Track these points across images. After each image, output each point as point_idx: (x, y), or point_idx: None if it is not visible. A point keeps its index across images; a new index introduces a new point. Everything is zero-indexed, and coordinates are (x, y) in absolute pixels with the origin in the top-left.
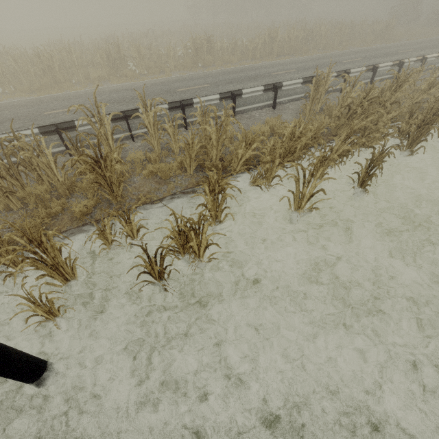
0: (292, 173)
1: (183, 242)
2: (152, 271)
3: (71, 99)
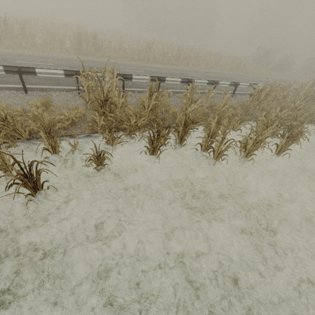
0: None
1: None
2: None
3: None
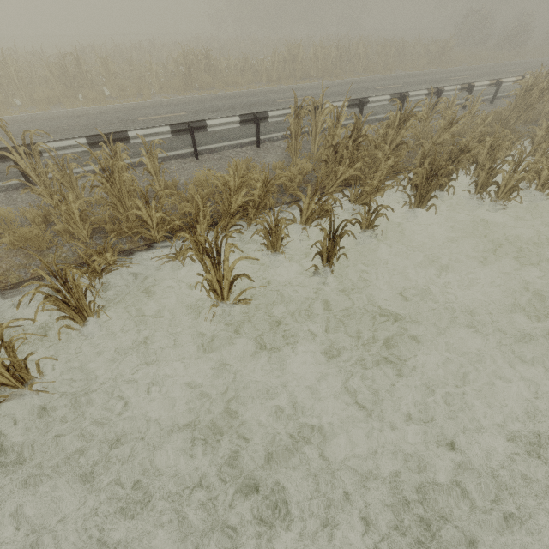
0: (192, 250)
1: None
2: None
3: None
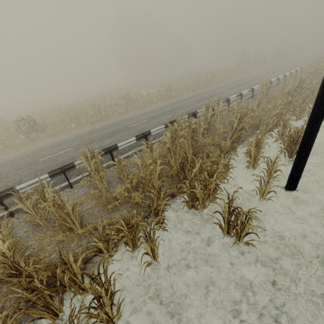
0: (306, 112)
1: (287, 143)
2: (291, 152)
3: (130, 120)
